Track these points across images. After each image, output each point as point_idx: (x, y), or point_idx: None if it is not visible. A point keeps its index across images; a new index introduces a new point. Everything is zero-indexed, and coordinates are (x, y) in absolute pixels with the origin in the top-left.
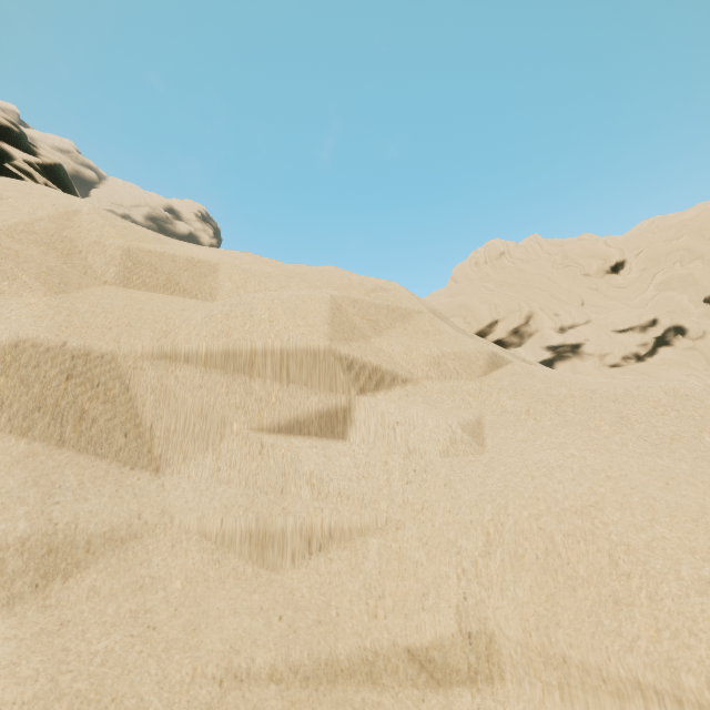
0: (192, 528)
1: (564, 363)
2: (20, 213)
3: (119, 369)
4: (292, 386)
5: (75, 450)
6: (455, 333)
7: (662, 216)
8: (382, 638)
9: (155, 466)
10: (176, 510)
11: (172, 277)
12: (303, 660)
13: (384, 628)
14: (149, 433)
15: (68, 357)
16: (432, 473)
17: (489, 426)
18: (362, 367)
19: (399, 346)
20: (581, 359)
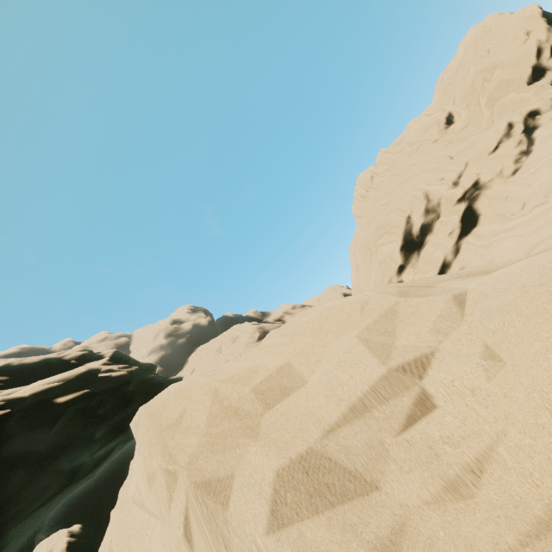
0: (419, 504)
1: (479, 201)
2: (202, 411)
3: (318, 453)
4: (390, 401)
5: (340, 504)
6: (424, 300)
7: (445, 71)
8: (550, 494)
9: (374, 486)
10: (405, 500)
11: (281, 387)
12: (527, 529)
13: (546, 488)
14: (357, 473)
15: (298, 464)
16: (492, 394)
17: (494, 346)
18: (409, 365)
19: (411, 337)
20: (488, 188)
